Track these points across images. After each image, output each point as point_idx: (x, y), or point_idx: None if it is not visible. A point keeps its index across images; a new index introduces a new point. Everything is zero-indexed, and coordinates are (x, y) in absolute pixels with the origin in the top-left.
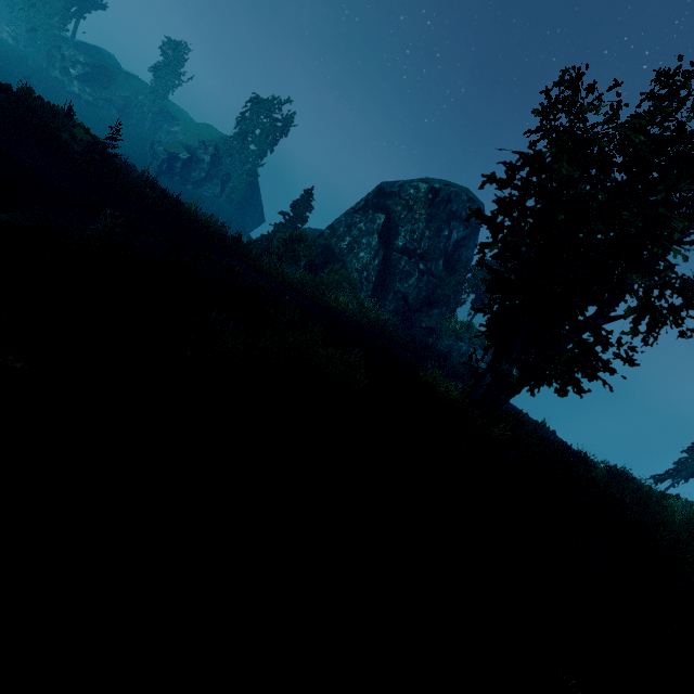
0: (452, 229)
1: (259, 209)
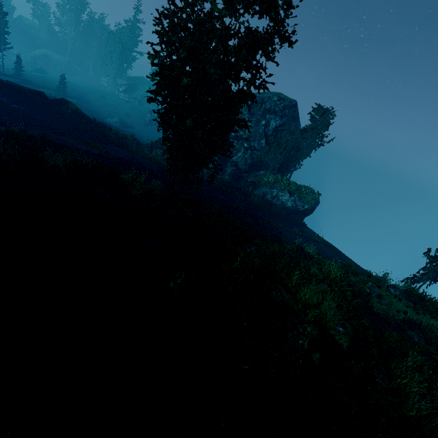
0: (269, 120)
1: None
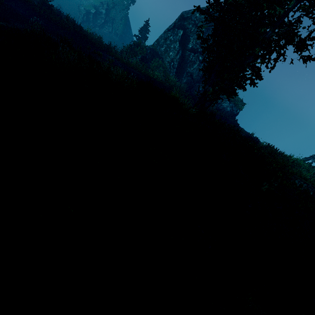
0: None
1: (131, 39)
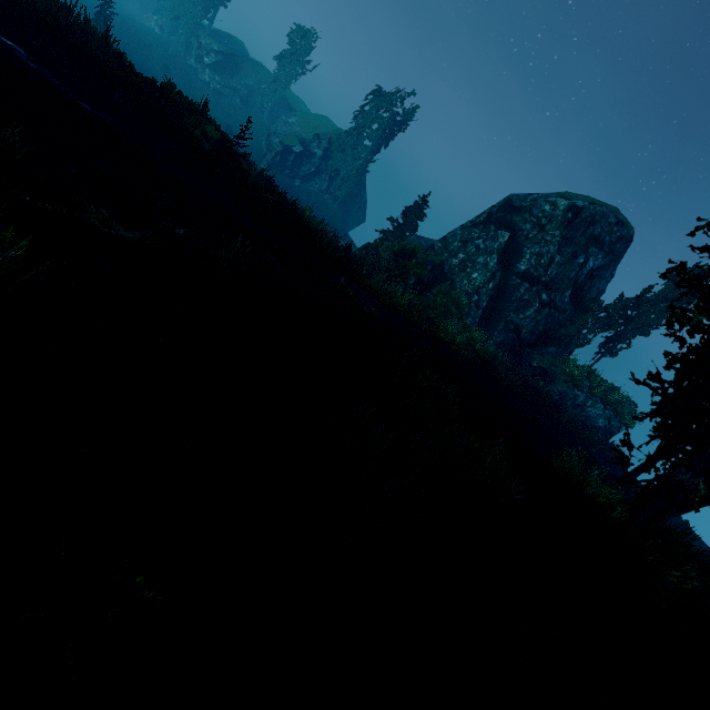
0: (589, 256)
1: (362, 208)
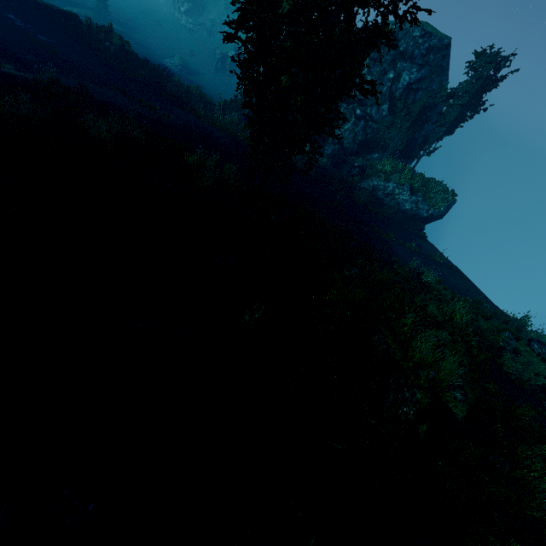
0: (400, 71)
1: None
